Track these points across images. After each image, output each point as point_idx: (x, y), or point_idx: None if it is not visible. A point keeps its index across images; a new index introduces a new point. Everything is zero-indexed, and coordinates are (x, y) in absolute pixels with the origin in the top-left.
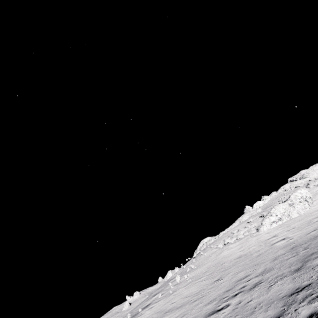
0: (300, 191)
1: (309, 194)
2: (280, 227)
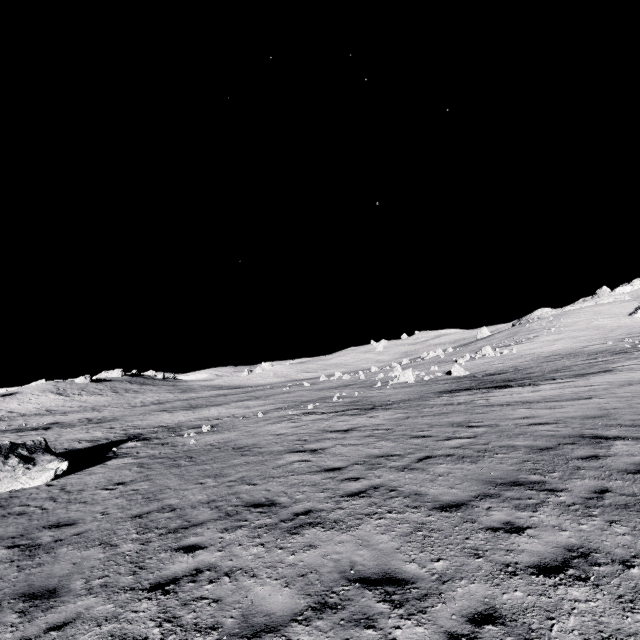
0: None
1: None
2: None
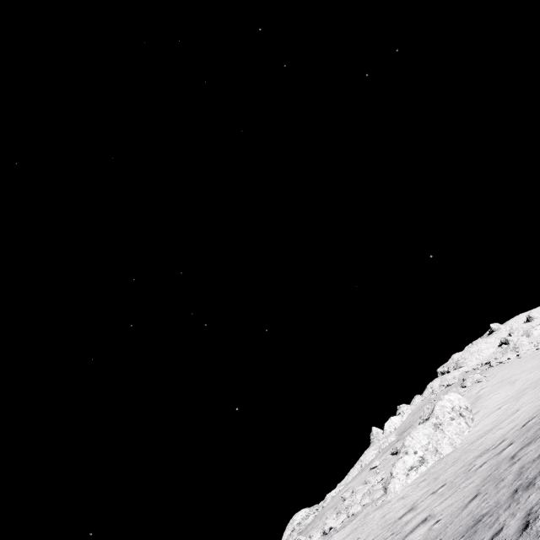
0: (449, 396)
1: (465, 400)
2: (423, 480)
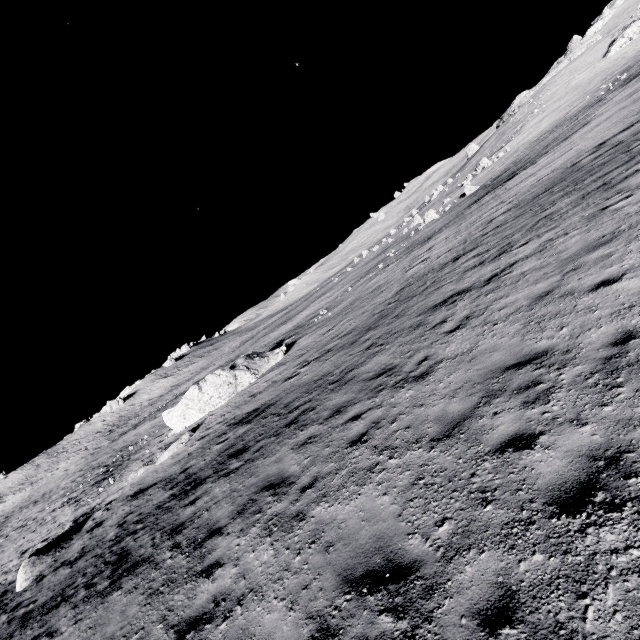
0: None
1: None
2: (629, 46)
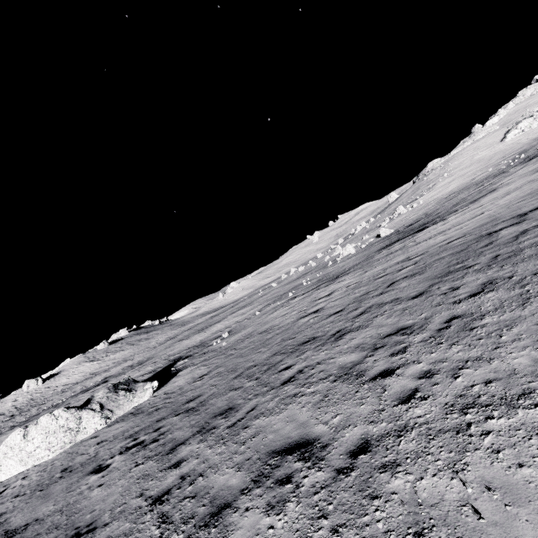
0: None
1: None
2: (521, 136)
